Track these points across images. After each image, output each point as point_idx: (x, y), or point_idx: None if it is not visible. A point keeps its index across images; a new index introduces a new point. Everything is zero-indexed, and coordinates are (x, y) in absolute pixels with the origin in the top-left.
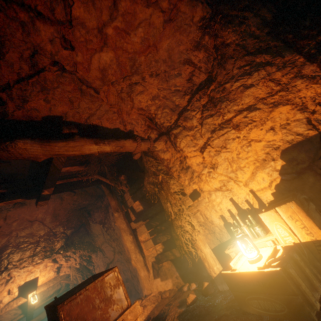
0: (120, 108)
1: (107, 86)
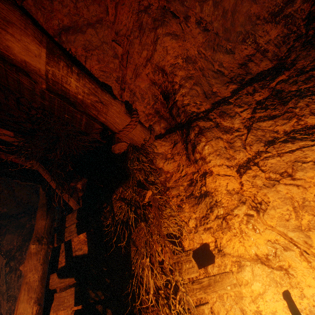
0: (129, 50)
1: None
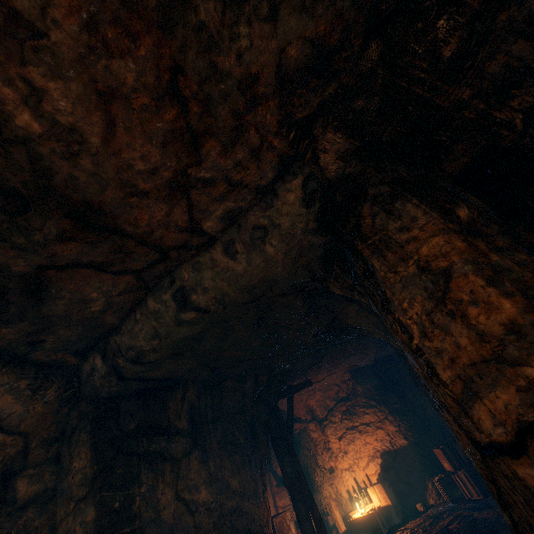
0: (297, 402)
1: (298, 395)
